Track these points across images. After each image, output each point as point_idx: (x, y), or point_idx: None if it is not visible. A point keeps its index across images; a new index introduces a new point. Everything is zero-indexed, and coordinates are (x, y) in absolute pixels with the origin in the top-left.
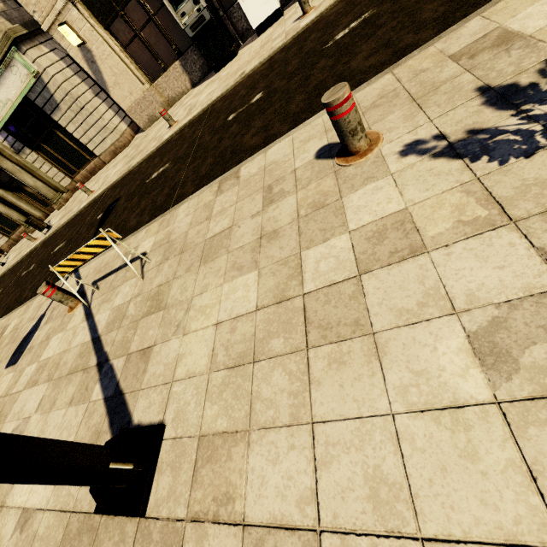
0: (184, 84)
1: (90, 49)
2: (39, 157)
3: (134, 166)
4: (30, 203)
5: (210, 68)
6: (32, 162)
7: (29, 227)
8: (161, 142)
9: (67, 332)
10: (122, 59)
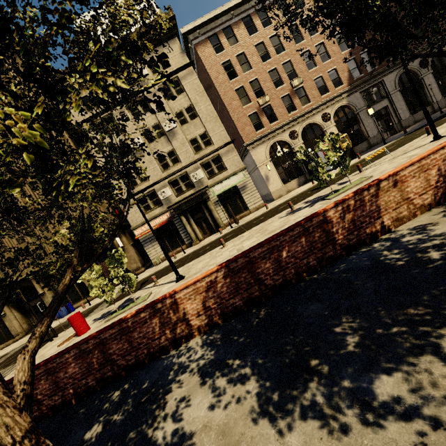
0: (296, 186)
1: (269, 173)
2: (222, 208)
3: (303, 191)
4: (199, 231)
5: (307, 182)
6: (217, 210)
7: (196, 241)
8: (316, 183)
9: (372, 168)
10: (278, 176)
